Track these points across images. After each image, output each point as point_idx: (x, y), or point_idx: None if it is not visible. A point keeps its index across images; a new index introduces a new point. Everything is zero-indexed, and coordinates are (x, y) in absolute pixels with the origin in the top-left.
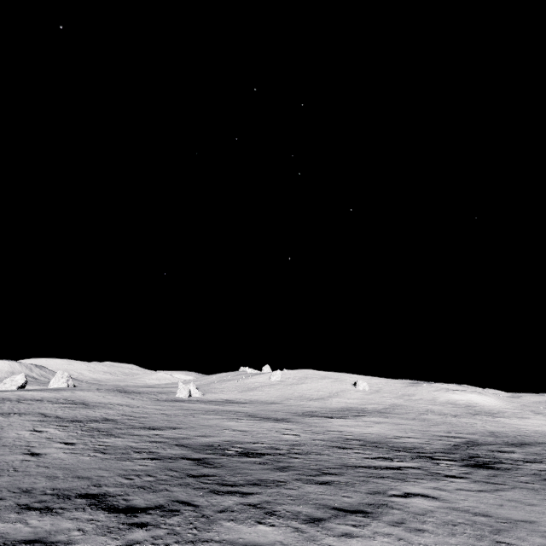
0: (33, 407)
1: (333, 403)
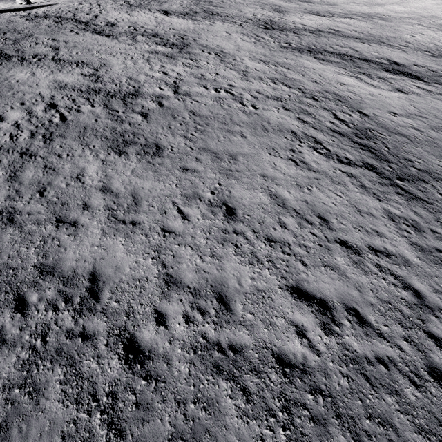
0: None
1: (376, 10)
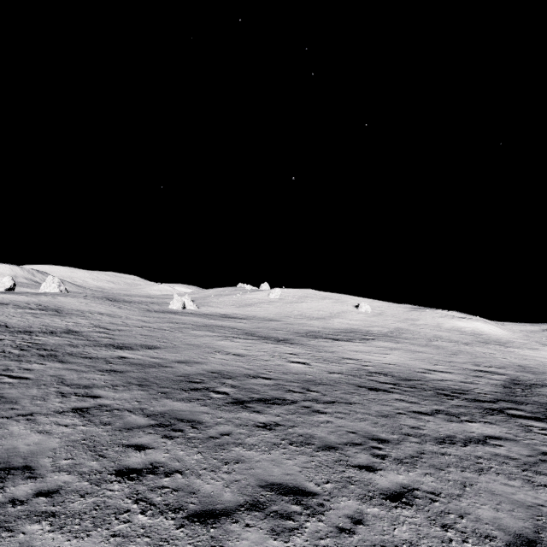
0: None
1: (336, 324)
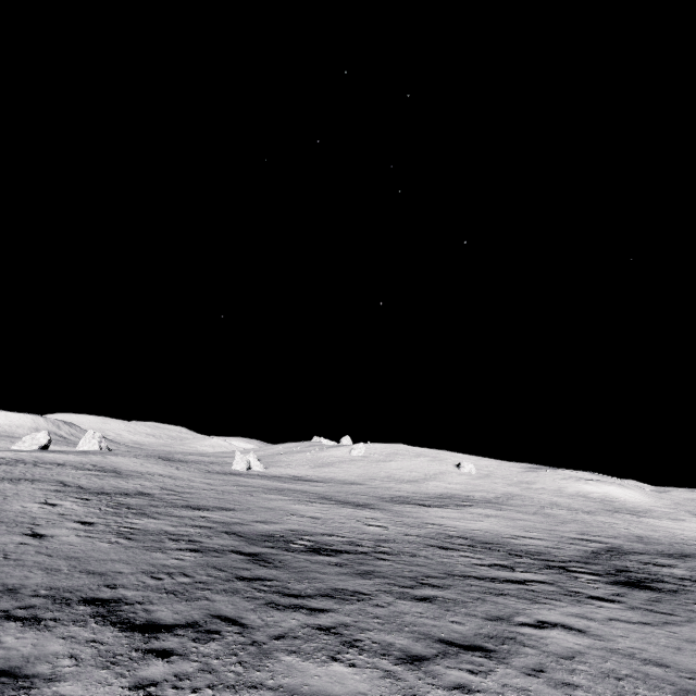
0: (52, 473)
1: (430, 488)
